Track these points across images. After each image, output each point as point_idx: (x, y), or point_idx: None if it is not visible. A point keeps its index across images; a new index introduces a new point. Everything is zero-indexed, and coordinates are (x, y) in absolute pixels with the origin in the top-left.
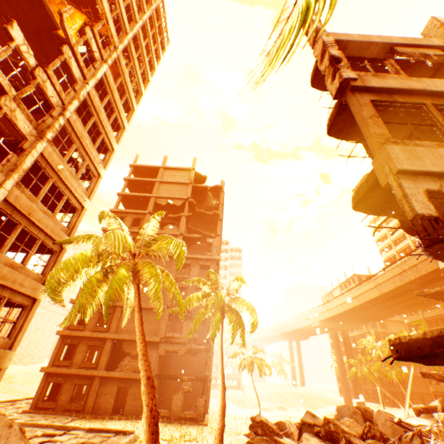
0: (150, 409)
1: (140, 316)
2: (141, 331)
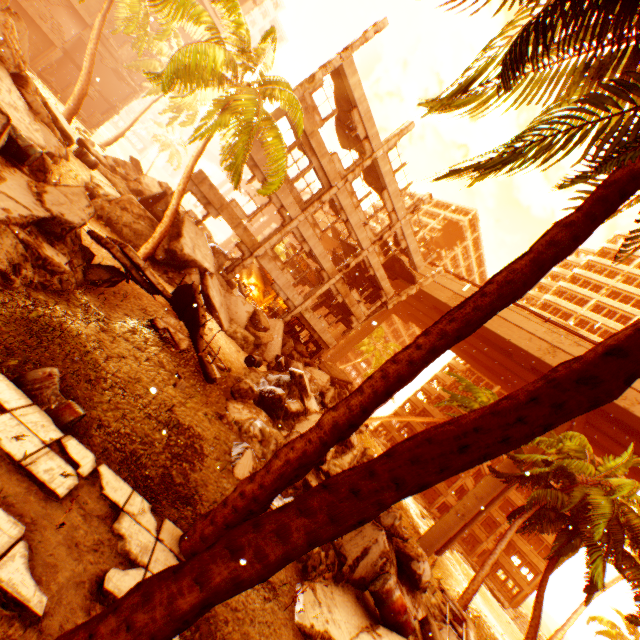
0: (83, 89)
1: (103, 23)
2: (98, 36)
